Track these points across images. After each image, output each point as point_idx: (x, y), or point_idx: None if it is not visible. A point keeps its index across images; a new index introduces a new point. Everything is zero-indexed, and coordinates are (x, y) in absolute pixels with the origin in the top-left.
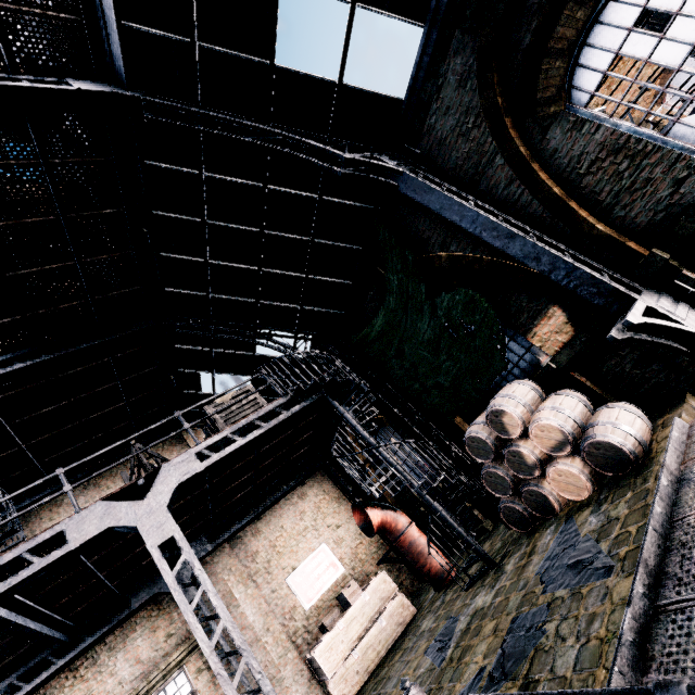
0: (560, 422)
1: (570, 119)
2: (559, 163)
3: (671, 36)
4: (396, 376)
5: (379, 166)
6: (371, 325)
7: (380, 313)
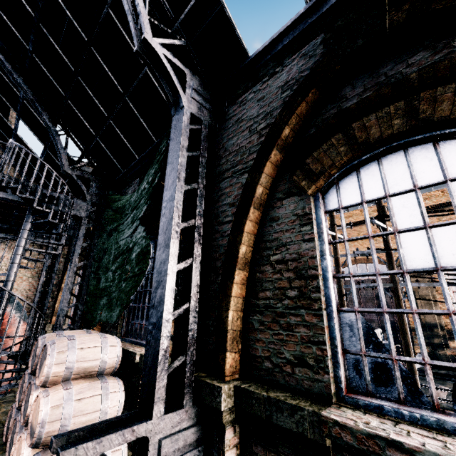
0: (45, 419)
1: (306, 208)
2: (270, 232)
3: (434, 235)
4: (98, 245)
5: (172, 80)
6: (120, 198)
7: (128, 196)
